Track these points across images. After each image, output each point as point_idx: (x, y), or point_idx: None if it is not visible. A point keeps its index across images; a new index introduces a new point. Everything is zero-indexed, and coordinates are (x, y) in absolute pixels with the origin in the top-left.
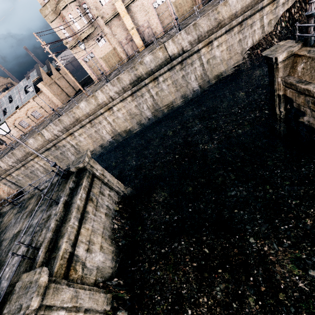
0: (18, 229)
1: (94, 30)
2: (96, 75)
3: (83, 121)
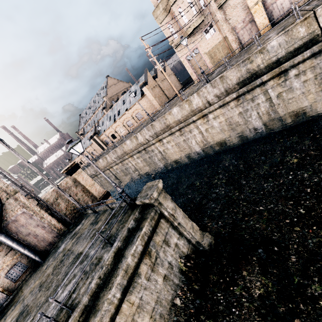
0: (82, 249)
1: (203, 20)
2: (197, 74)
3: (173, 129)
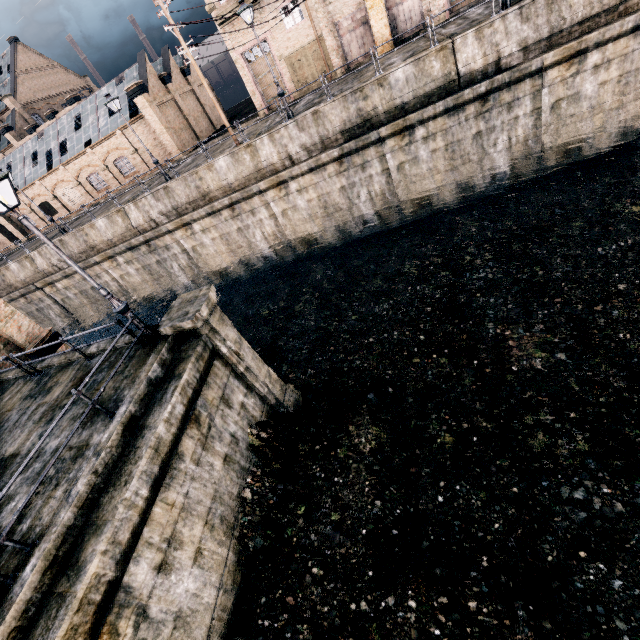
0: (14, 448)
1: None
2: (265, 97)
3: (216, 202)
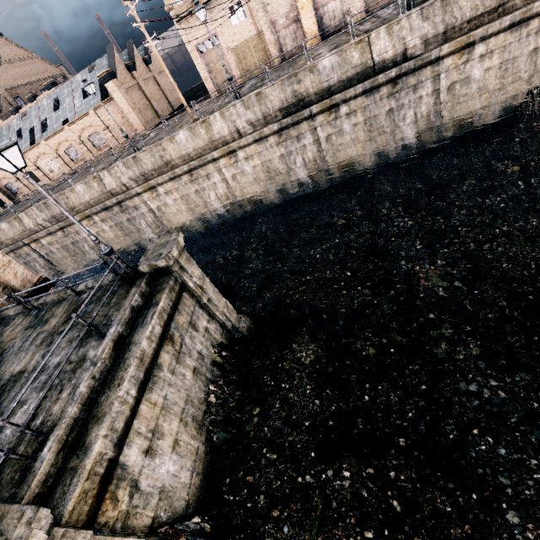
0: (21, 366)
1: None
2: (216, 82)
3: (177, 169)
